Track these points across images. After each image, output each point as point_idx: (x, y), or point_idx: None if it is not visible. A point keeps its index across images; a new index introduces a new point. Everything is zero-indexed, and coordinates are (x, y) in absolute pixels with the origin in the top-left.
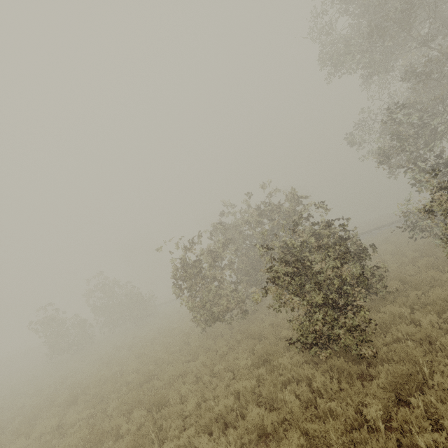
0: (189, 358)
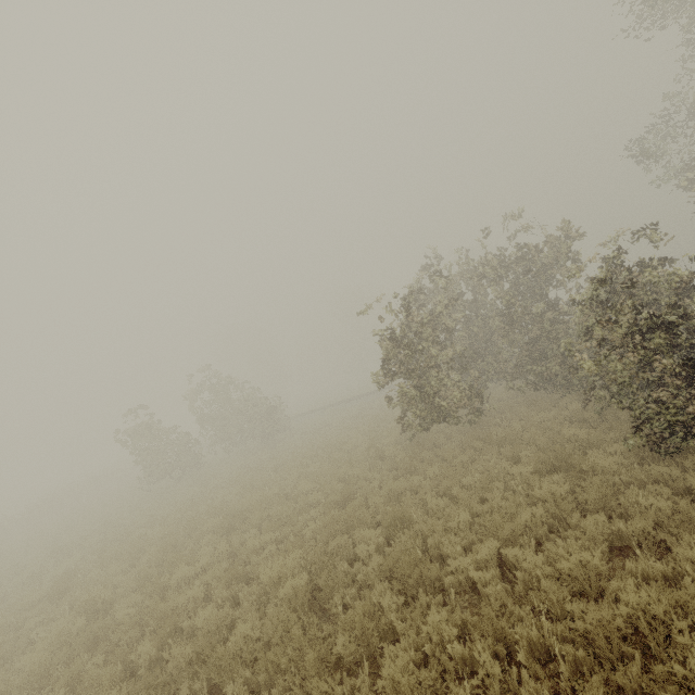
0: (399, 473)
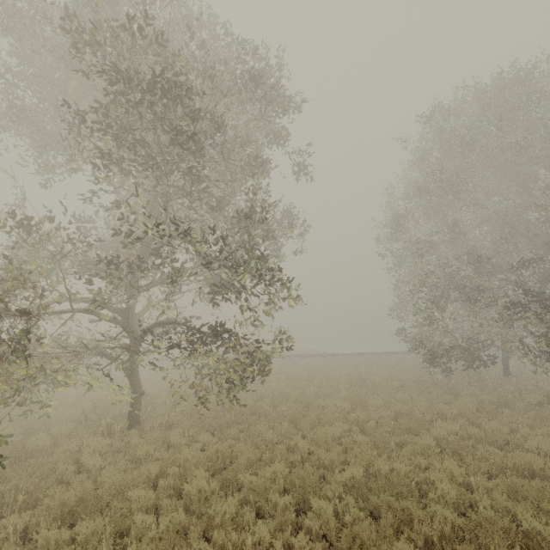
0: None
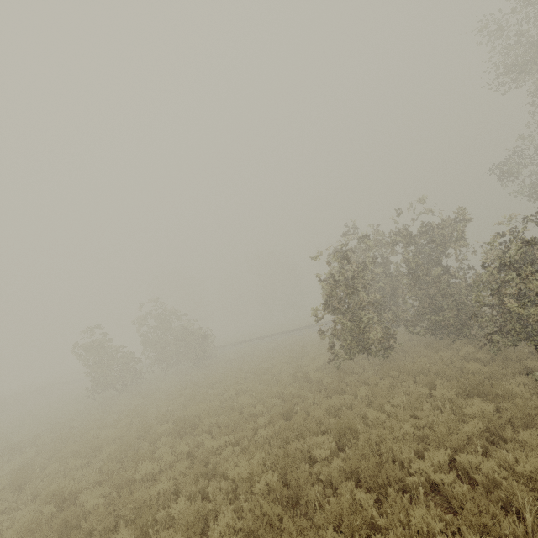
0: (328, 393)
